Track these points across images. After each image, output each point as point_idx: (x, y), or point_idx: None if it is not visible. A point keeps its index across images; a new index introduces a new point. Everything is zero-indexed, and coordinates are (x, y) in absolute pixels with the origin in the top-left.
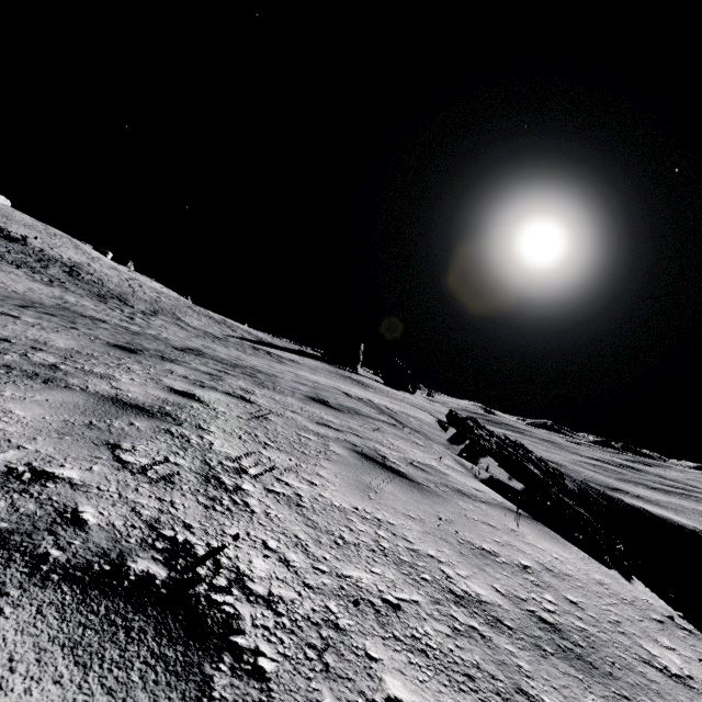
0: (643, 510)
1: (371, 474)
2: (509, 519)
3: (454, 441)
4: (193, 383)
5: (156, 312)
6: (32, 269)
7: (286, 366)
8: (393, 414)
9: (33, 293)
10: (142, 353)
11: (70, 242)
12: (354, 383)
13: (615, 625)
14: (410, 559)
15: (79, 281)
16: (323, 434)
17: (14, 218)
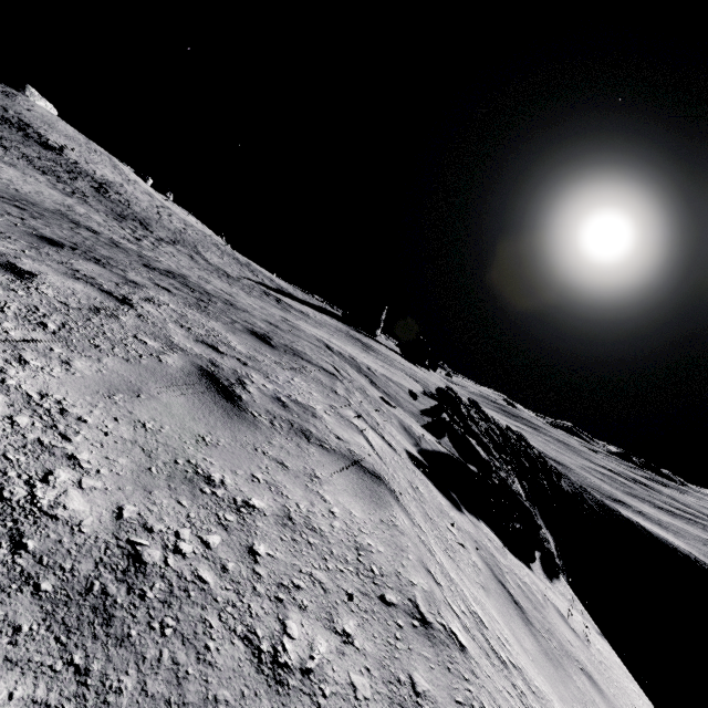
0: (638, 526)
1: (175, 385)
2: (333, 468)
3: (428, 413)
4: (71, 274)
5: (176, 241)
6: (58, 178)
7: (287, 314)
8: (371, 375)
9: (38, 195)
10: (68, 249)
11: (109, 161)
12: (359, 344)
13: (283, 590)
14: (3, 449)
15: (104, 198)
16: (180, 347)
17: (57, 127)
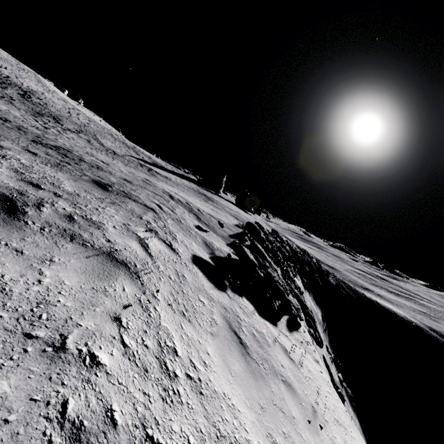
0: (375, 302)
1: None
2: (78, 256)
3: (235, 236)
4: None
5: (80, 131)
6: None
7: (152, 177)
8: (199, 213)
9: None
10: None
11: (34, 77)
12: (203, 197)
13: None
14: None
15: (28, 101)
16: None
17: None
